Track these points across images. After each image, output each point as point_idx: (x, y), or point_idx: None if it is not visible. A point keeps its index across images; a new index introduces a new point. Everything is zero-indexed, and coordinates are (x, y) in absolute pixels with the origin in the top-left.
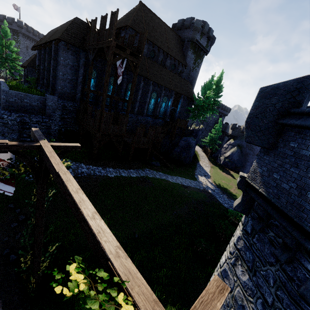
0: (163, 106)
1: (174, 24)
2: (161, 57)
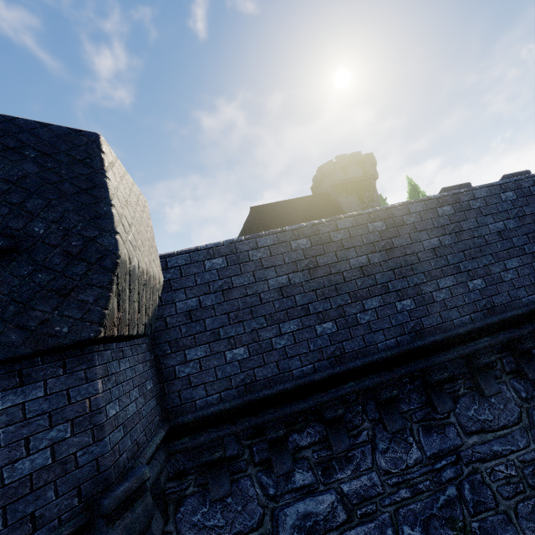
0: None
1: (312, 187)
2: None
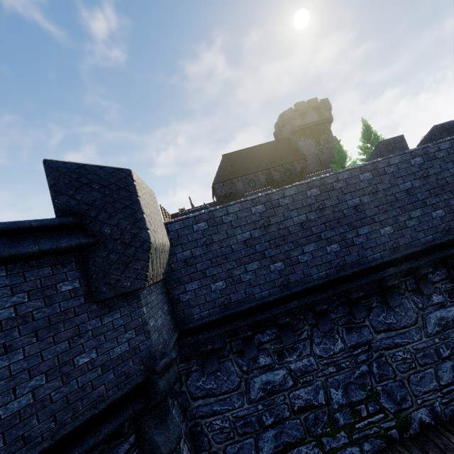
0: None
1: (274, 132)
2: (263, 178)
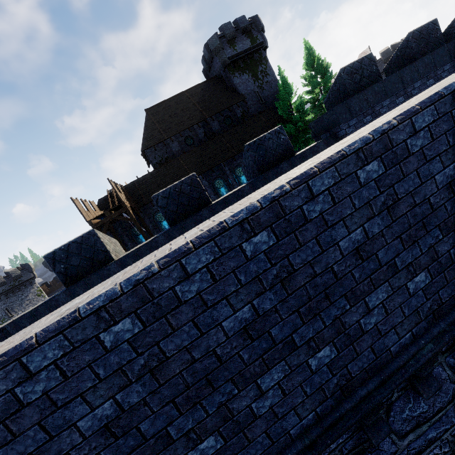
0: (245, 180)
1: (203, 70)
2: (202, 132)
